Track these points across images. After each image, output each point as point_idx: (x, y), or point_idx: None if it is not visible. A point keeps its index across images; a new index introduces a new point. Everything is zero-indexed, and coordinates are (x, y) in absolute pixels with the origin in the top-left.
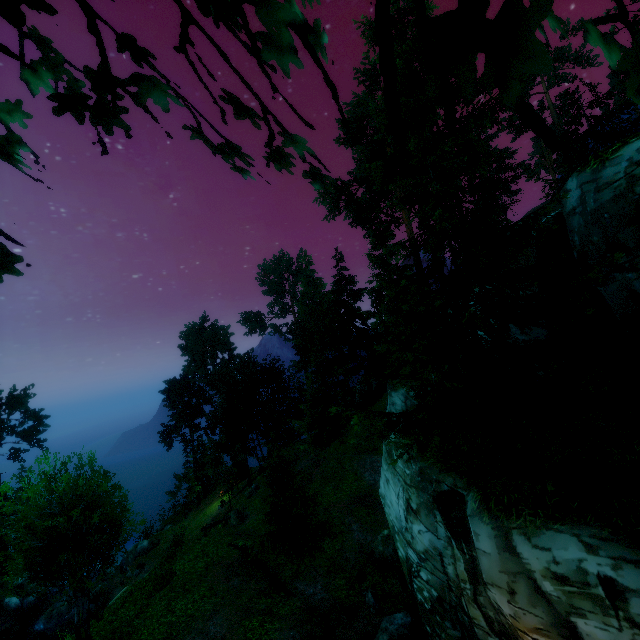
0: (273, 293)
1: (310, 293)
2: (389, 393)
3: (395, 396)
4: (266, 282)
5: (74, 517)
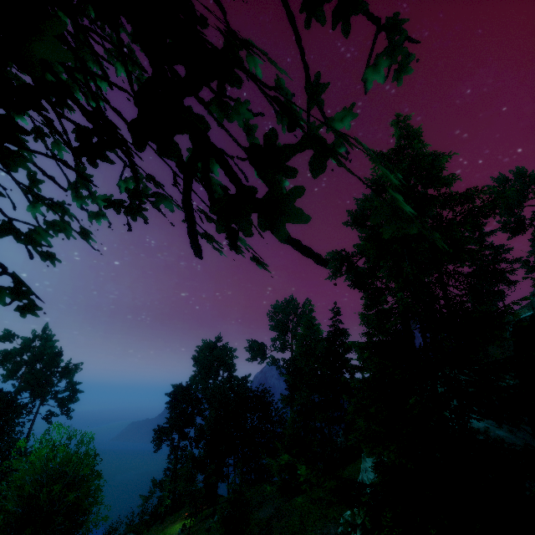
0: (278, 329)
1: (307, 336)
2: (363, 456)
3: (369, 461)
4: (274, 319)
5: (54, 492)
